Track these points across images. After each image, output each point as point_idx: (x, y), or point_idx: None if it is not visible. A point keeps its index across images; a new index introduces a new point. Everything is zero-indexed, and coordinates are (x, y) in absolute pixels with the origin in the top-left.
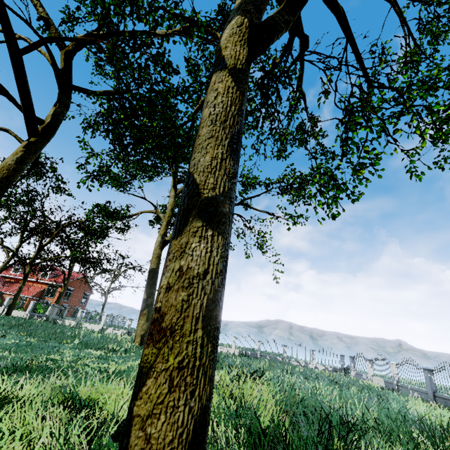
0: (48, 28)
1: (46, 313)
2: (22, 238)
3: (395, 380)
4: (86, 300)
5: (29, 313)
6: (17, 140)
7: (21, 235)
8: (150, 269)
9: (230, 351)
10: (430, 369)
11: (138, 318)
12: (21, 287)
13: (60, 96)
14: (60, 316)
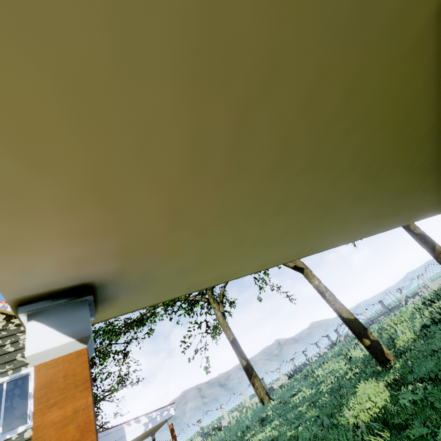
0: None
1: None
2: None
3: (369, 319)
4: None
5: None
6: None
7: None
8: (231, 340)
9: (282, 381)
10: (380, 300)
11: (253, 384)
12: None
13: None
14: None
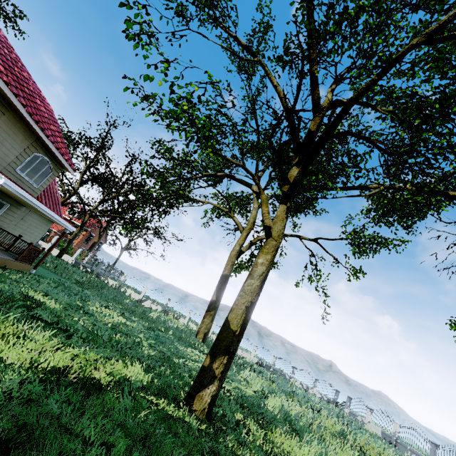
0: (315, 87)
1: (84, 262)
2: (82, 181)
3: (395, 437)
4: (99, 248)
5: (75, 260)
6: (258, 187)
7: (82, 178)
8: (223, 274)
9: (249, 357)
10: (437, 444)
11: (204, 316)
12: (76, 234)
13: (303, 158)
14: (91, 266)
